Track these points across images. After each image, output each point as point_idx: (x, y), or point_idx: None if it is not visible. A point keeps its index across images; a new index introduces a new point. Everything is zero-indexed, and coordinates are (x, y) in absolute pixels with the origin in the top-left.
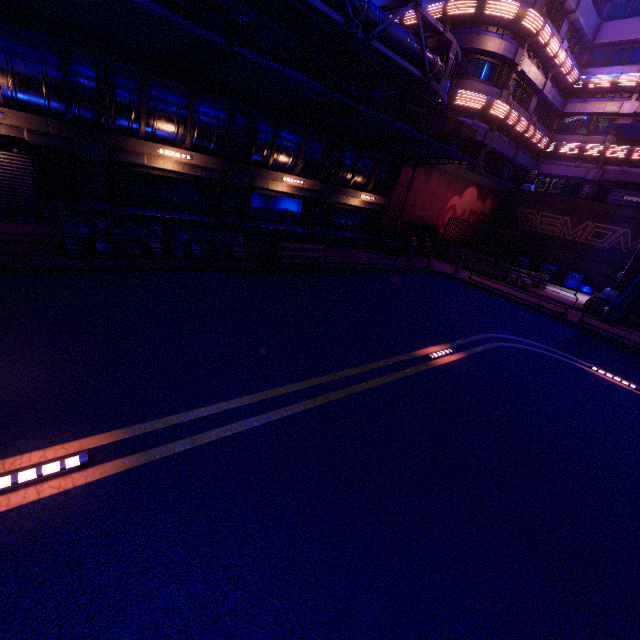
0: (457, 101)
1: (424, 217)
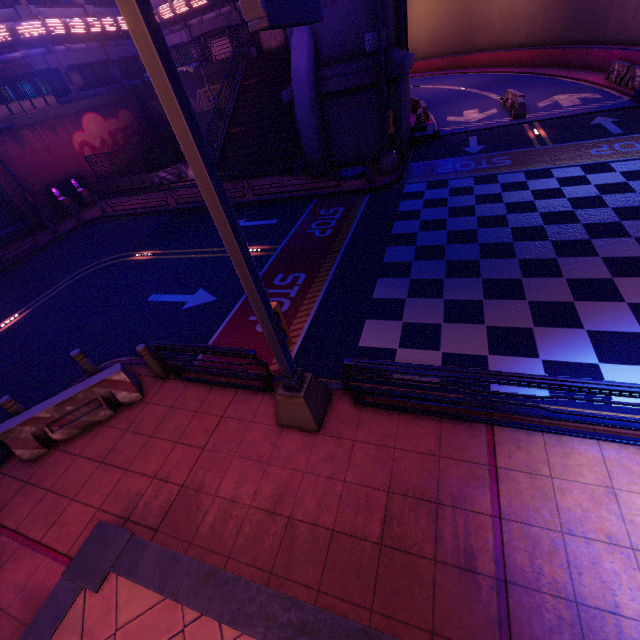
0: None
1: (60, 173)
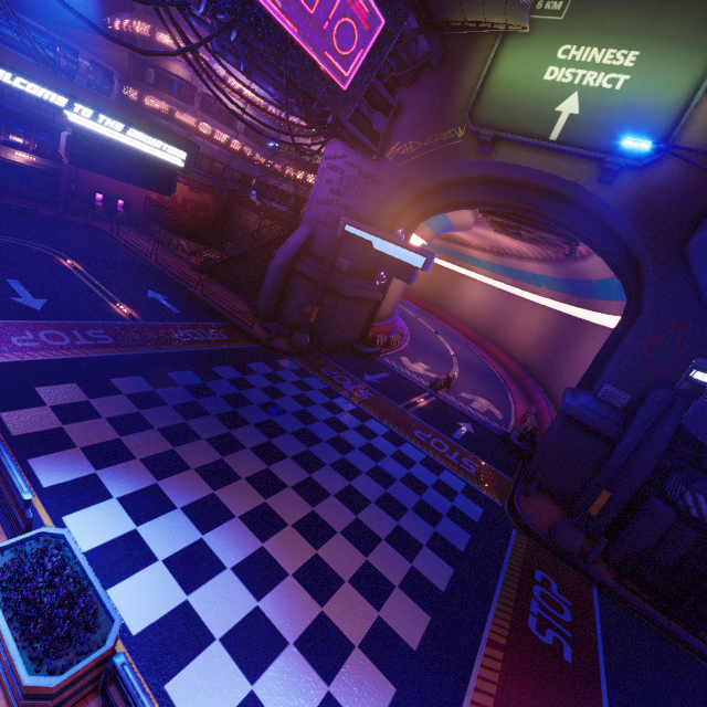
0: (147, 103)
1: (118, 191)
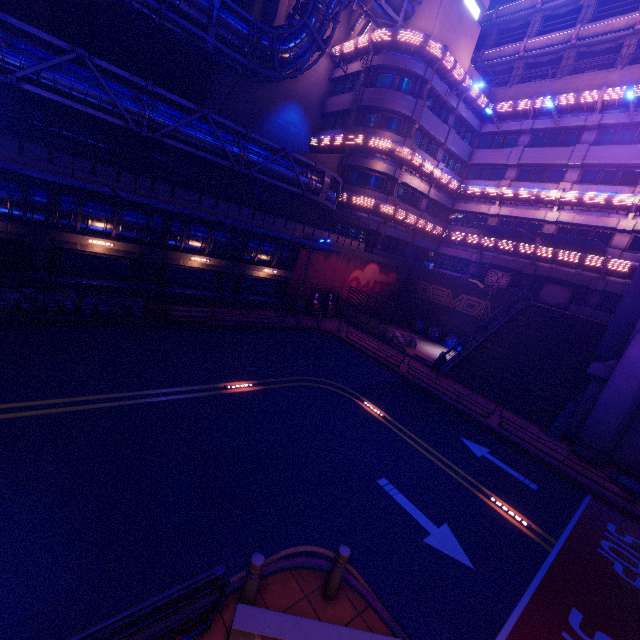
0: (354, 202)
1: (328, 286)
